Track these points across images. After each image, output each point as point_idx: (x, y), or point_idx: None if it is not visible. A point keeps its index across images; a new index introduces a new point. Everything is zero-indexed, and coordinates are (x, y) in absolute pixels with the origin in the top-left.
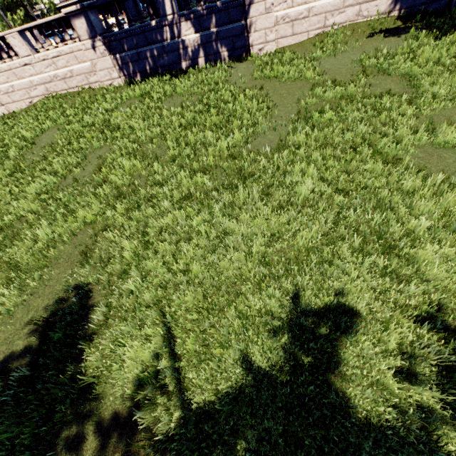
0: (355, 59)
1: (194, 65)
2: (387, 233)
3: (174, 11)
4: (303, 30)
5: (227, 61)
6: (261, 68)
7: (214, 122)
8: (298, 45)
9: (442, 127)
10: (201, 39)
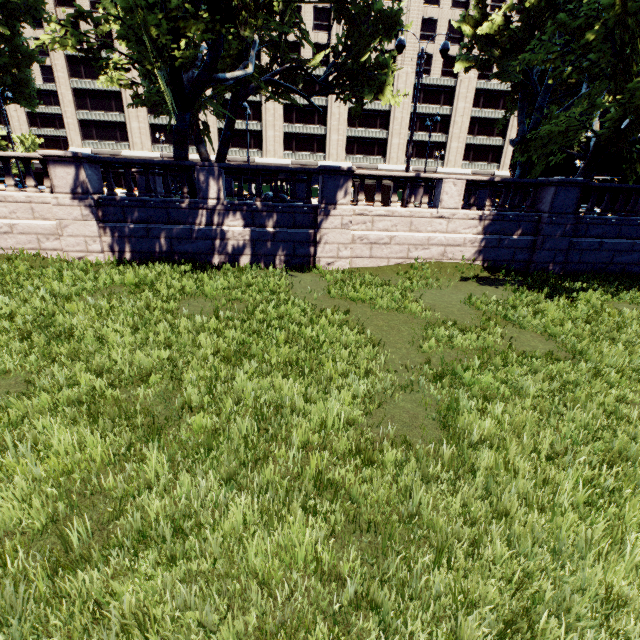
0: (460, 299)
1: (233, 261)
2: None
3: (221, 196)
4: (383, 255)
5: (283, 267)
6: (340, 286)
7: (282, 355)
8: (376, 269)
9: None
10: (252, 235)
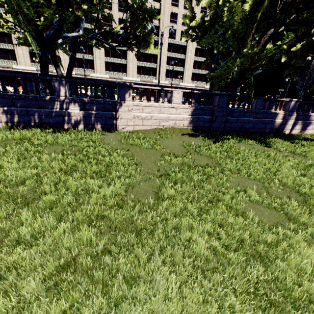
0: (179, 144)
1: (75, 127)
2: (294, 299)
3: (67, 95)
4: (148, 124)
5: (101, 130)
6: (126, 138)
7: (93, 170)
8: (145, 131)
9: (247, 189)
10: (84, 114)
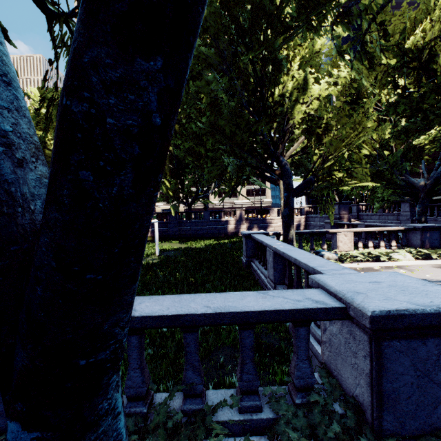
0: None
1: None
2: None
3: None
4: None
5: None
6: None
7: None
8: None
9: None
10: None
